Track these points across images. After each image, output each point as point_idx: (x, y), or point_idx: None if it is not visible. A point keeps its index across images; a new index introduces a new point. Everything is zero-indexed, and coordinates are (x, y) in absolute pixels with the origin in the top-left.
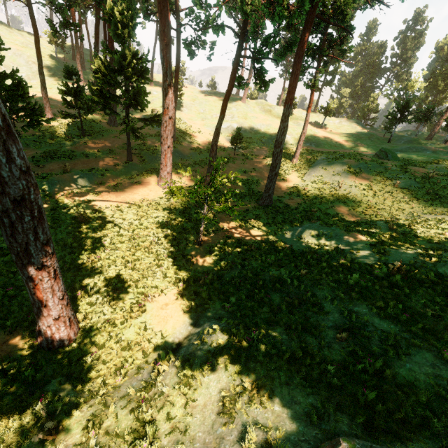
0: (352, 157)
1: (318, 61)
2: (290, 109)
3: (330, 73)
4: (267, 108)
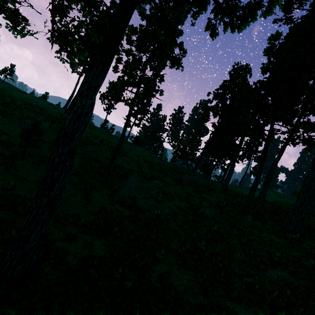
0: (161, 180)
1: (138, 88)
2: (100, 79)
3: (138, 119)
4: (89, 126)
